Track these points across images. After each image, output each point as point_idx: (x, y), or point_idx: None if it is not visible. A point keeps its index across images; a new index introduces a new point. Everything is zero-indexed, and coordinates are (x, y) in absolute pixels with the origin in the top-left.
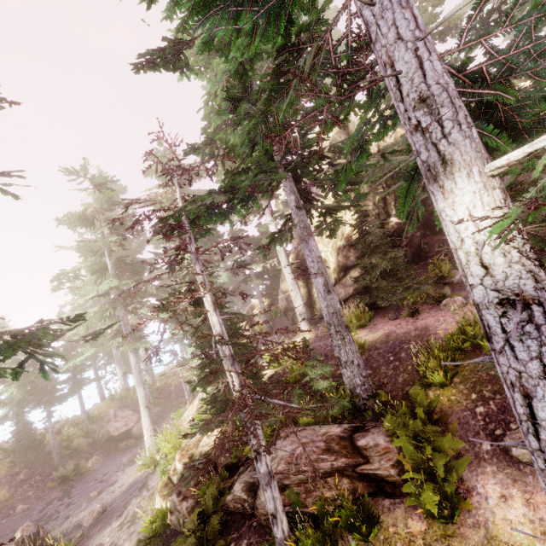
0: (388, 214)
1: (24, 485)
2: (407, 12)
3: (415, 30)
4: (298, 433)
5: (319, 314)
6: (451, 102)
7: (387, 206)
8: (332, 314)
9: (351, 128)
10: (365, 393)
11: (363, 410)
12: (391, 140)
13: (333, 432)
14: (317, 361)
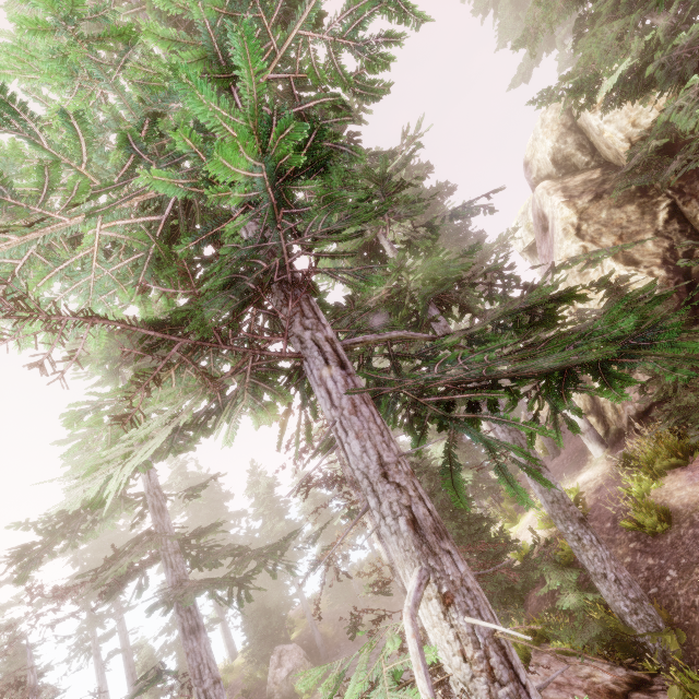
0: (698, 236)
1: (343, 624)
2: (322, 390)
3: (331, 409)
4: (552, 664)
5: (615, 428)
6: (373, 491)
7: (691, 223)
8: (550, 503)
9: (577, 121)
10: (641, 627)
11: (643, 655)
12: (649, 118)
13: (599, 679)
14: (552, 566)
